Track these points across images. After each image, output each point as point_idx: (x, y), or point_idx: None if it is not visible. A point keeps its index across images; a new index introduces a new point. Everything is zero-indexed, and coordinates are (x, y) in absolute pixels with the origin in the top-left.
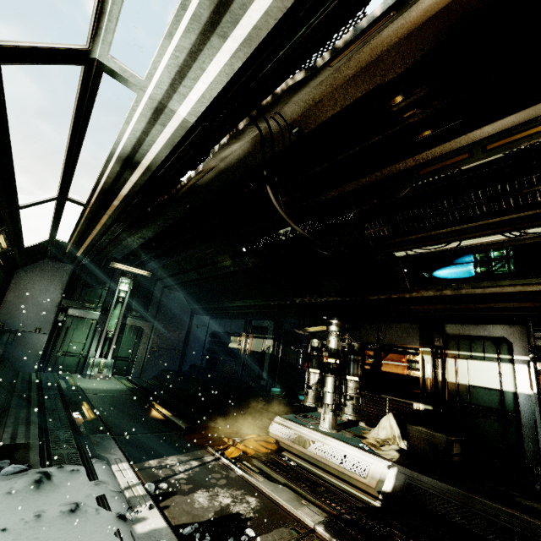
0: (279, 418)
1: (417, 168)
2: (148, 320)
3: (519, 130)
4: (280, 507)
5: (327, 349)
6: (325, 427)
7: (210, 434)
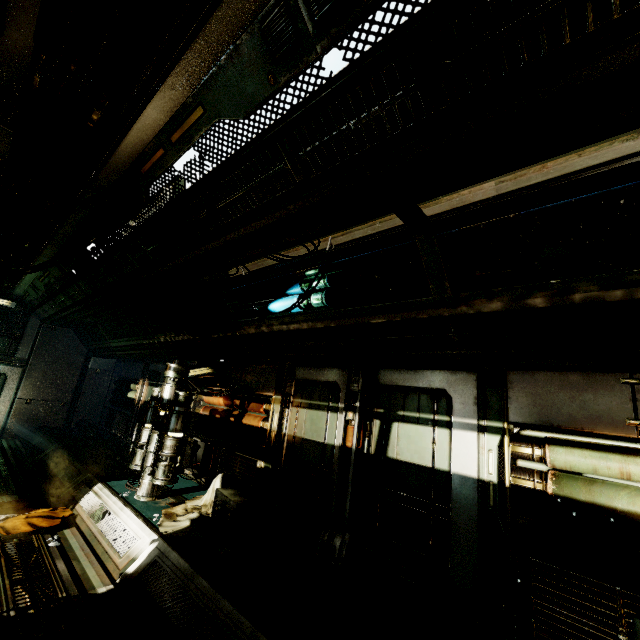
0: (99, 486)
1: (137, 166)
2: (15, 364)
3: (183, 117)
4: None
5: (159, 399)
6: (139, 494)
7: None
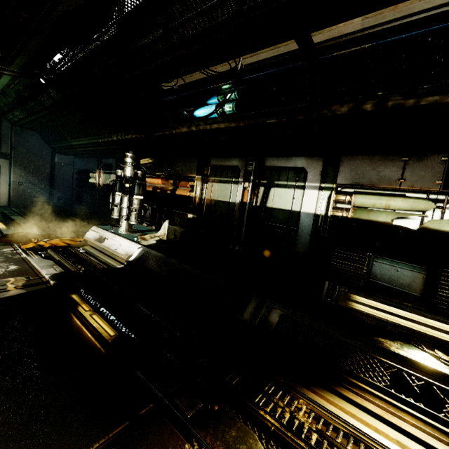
0: (94, 227)
1: None
2: (2, 157)
3: None
4: (33, 269)
5: (124, 176)
6: (121, 230)
7: (23, 237)
